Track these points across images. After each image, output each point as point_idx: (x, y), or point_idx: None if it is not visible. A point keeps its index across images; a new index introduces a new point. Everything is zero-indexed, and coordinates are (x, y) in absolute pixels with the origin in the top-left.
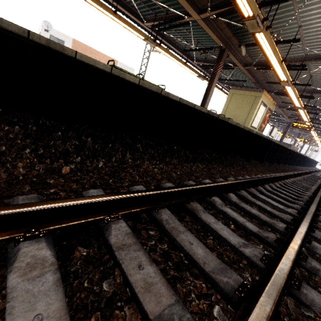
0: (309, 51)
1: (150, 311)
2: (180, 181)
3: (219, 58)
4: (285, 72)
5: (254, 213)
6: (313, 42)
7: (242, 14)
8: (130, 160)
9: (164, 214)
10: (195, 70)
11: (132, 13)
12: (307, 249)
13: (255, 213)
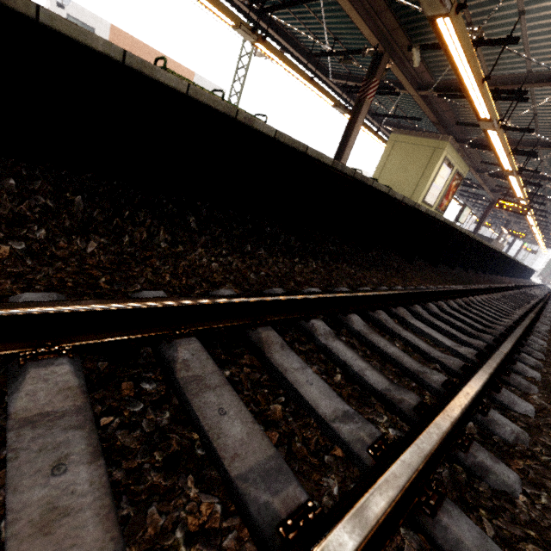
0: (536, 66)
1: None
2: (262, 288)
3: (373, 72)
4: (488, 103)
5: (389, 354)
6: (544, 48)
7: None
8: (163, 244)
9: (183, 349)
10: (330, 95)
11: None
12: (478, 425)
13: (391, 354)
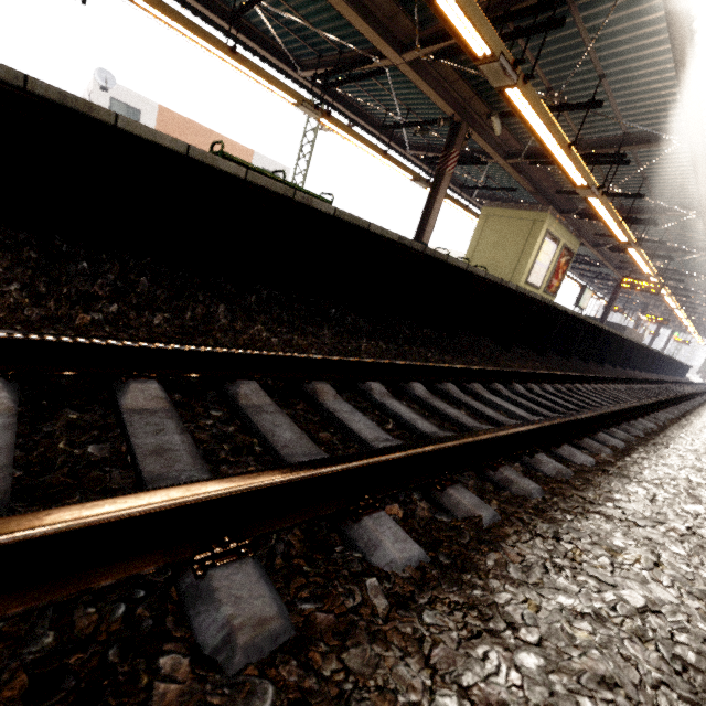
0: (631, 127)
1: (148, 471)
2: None
3: (451, 142)
4: (581, 169)
5: (447, 413)
6: (635, 109)
7: (471, 52)
8: (223, 321)
9: (244, 386)
10: (408, 168)
11: (273, 52)
12: (525, 466)
13: (450, 414)
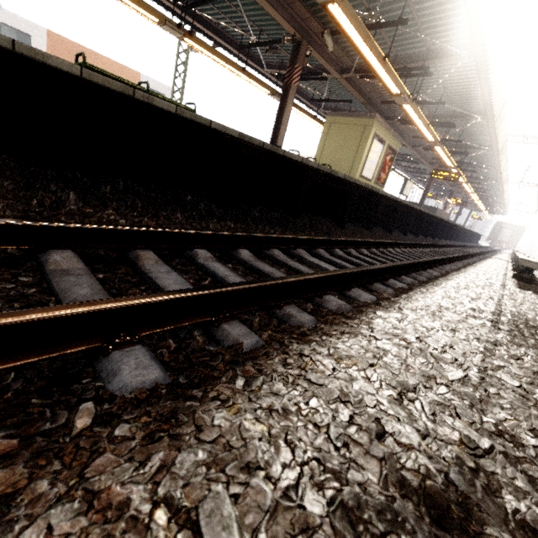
0: (433, 44)
1: None
2: None
3: (295, 58)
4: (395, 79)
5: (263, 271)
6: (435, 27)
7: None
8: (73, 207)
9: (55, 254)
10: (264, 83)
11: None
12: (316, 305)
13: (266, 271)
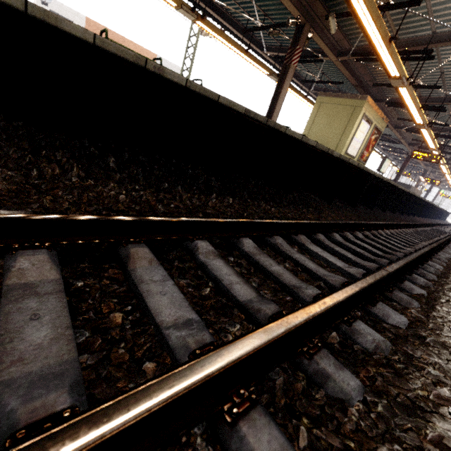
0: (439, 27)
1: None
2: None
3: (296, 40)
4: (397, 61)
5: (271, 271)
6: (446, 9)
7: None
8: (74, 179)
9: (23, 259)
10: (264, 64)
11: None
12: (342, 335)
13: (273, 271)
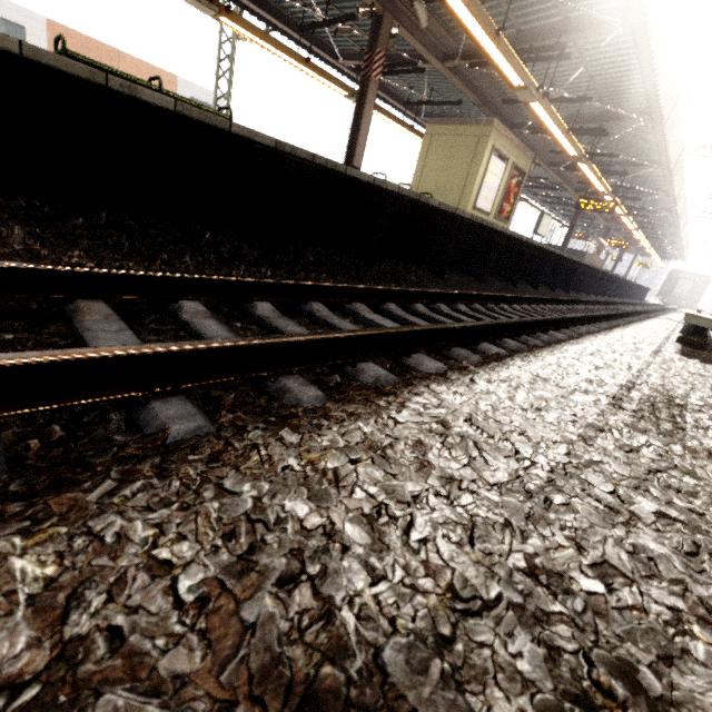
0: (571, 10)
1: None
2: None
3: (375, 40)
4: (515, 64)
5: (283, 331)
6: None
7: None
8: (17, 245)
9: None
10: (338, 80)
11: None
12: (347, 377)
13: (287, 331)
